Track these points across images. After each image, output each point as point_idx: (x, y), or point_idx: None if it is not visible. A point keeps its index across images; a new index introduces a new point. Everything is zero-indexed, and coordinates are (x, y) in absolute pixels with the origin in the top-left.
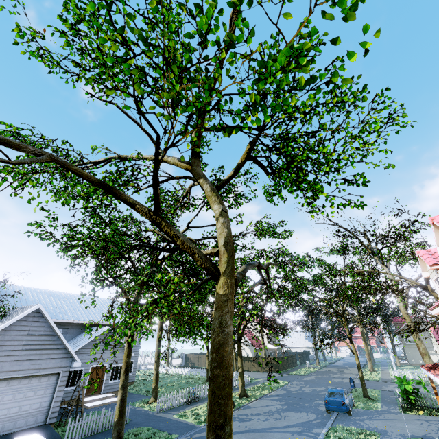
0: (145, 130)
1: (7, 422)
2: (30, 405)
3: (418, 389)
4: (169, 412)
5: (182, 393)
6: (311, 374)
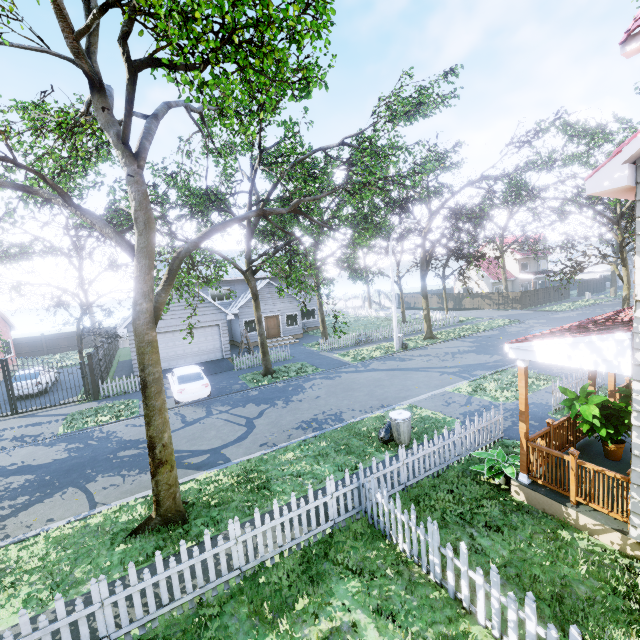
0: (60, 56)
1: (194, 357)
2: (206, 346)
3: None
4: (333, 352)
5: (350, 336)
6: (577, 310)
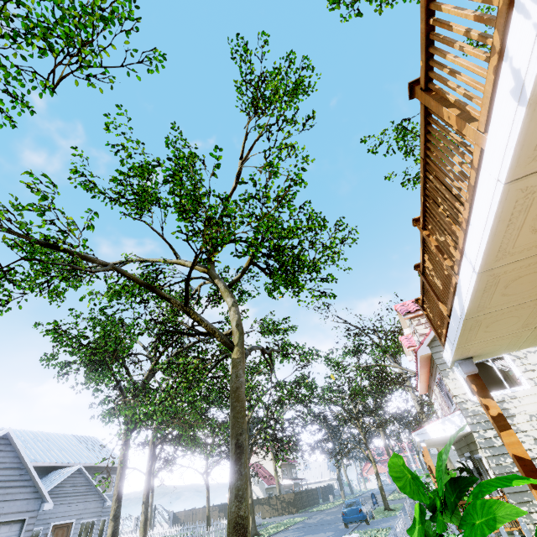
0: (165, 240)
1: None
2: None
3: (428, 483)
4: None
5: None
6: (335, 507)
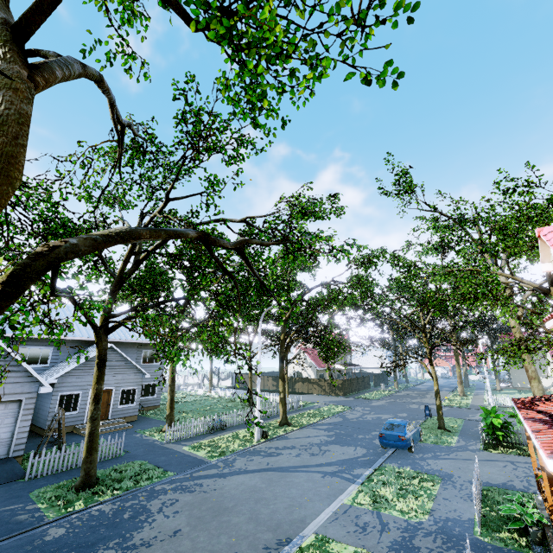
0: None
1: None
2: None
3: (510, 423)
4: (182, 443)
5: (202, 421)
6: (383, 399)
